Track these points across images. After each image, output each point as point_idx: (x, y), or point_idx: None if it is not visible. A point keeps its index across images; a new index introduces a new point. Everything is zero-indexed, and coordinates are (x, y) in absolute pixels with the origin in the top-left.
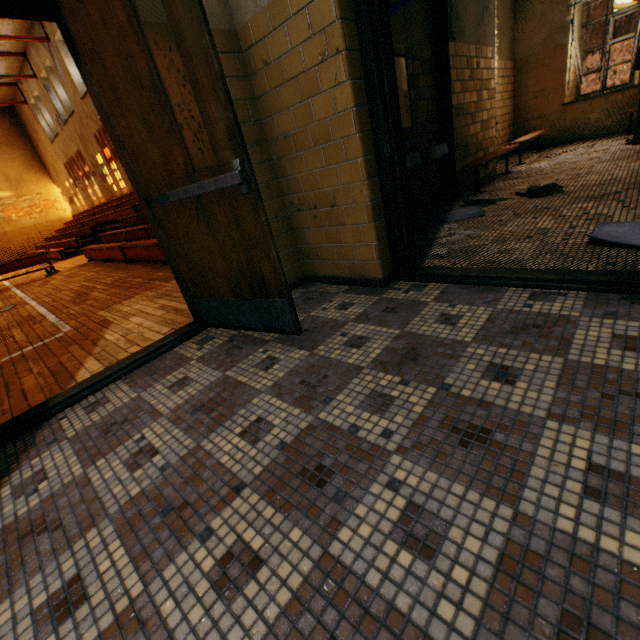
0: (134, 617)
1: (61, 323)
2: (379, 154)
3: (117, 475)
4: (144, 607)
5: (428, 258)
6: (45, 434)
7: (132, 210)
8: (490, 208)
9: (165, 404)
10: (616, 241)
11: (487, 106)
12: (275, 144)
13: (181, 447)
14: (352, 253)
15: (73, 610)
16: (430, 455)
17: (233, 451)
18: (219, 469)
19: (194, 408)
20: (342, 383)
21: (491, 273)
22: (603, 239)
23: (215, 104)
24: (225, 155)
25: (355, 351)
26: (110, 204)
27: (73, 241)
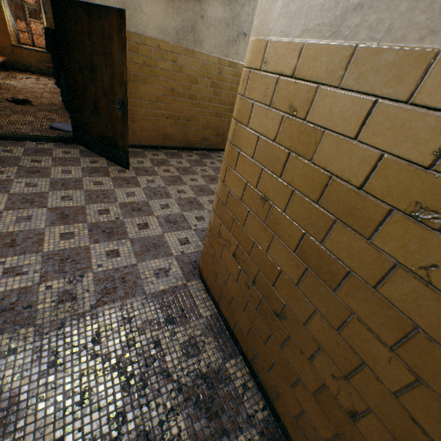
0: None
1: None
2: None
3: None
4: None
5: None
6: None
7: None
8: None
9: None
10: (59, 128)
11: None
12: None
13: None
14: None
15: None
16: (26, 177)
17: None
18: None
19: None
20: None
21: (18, 136)
22: (55, 127)
23: None
24: None
25: None
26: None
27: None
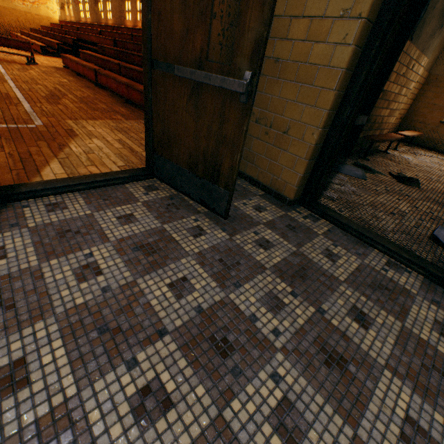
0: (66, 414)
1: (34, 115)
2: (339, 113)
3: (66, 279)
4: (75, 408)
5: (323, 197)
6: (9, 214)
7: (112, 42)
8: (370, 176)
9: (112, 231)
10: None
11: (400, 100)
12: (265, 62)
13: (121, 276)
14: (280, 172)
15: (15, 389)
16: (304, 363)
17: (161, 298)
18: (148, 309)
19: (135, 245)
20: (250, 274)
21: (366, 232)
22: (442, 242)
23: (256, 14)
24: (241, 62)
25: (262, 251)
26: (94, 27)
27: (55, 43)
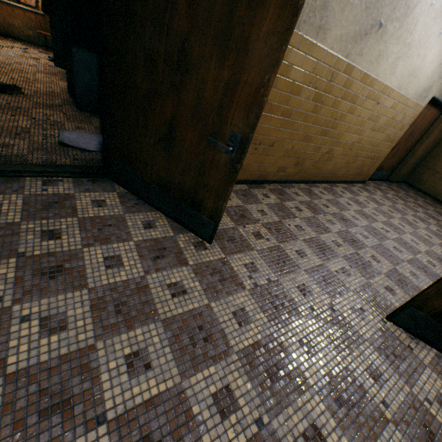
0: None
1: None
2: None
3: None
4: None
5: None
6: None
7: None
8: None
9: None
10: (75, 145)
11: None
12: None
13: None
14: None
15: None
16: (38, 293)
17: None
18: None
19: None
20: None
21: (8, 167)
22: (68, 144)
23: None
24: None
25: None
26: None
27: None
